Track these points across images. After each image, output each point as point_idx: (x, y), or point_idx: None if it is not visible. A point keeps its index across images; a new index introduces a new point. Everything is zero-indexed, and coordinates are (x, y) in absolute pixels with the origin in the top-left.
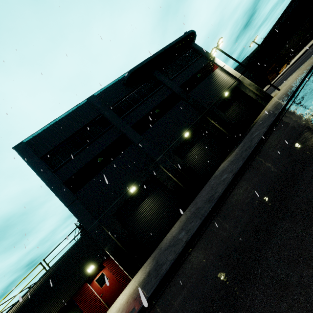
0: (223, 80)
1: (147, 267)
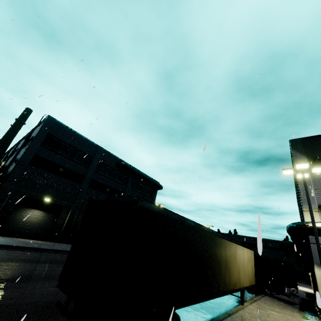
0: None
1: None
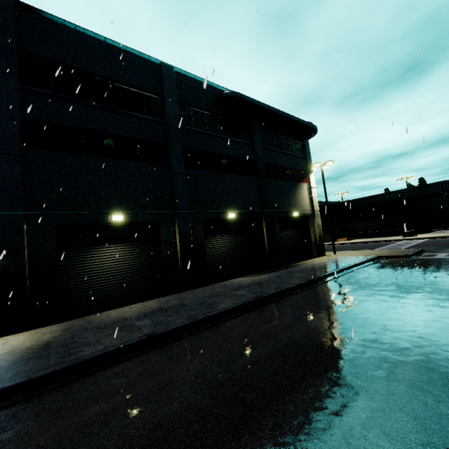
0: (303, 199)
1: (46, 335)
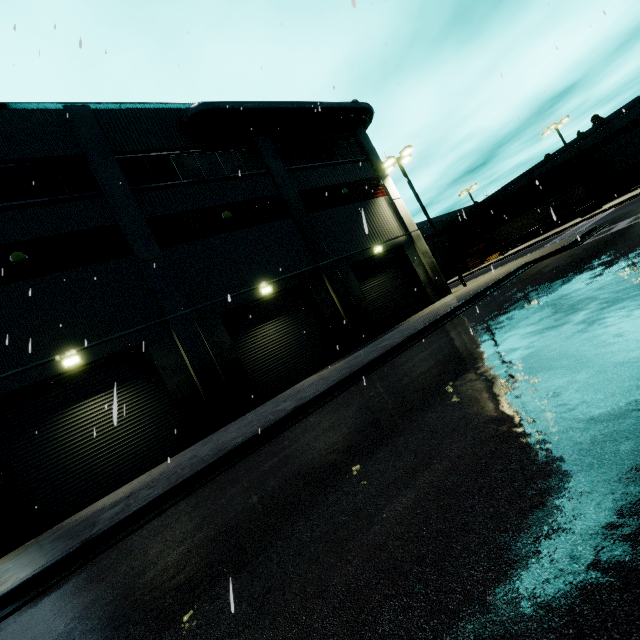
0: (384, 222)
1: None
